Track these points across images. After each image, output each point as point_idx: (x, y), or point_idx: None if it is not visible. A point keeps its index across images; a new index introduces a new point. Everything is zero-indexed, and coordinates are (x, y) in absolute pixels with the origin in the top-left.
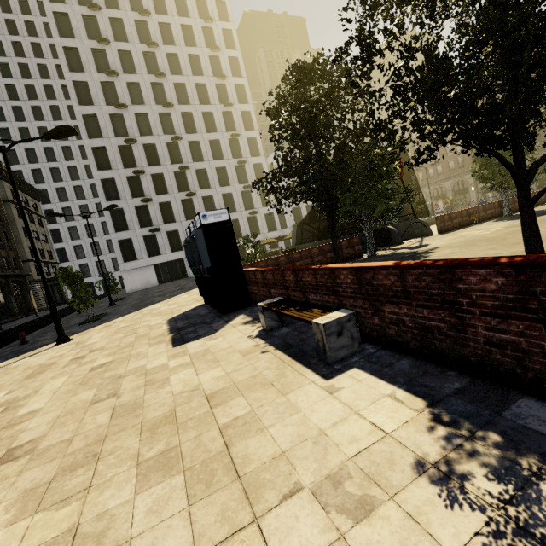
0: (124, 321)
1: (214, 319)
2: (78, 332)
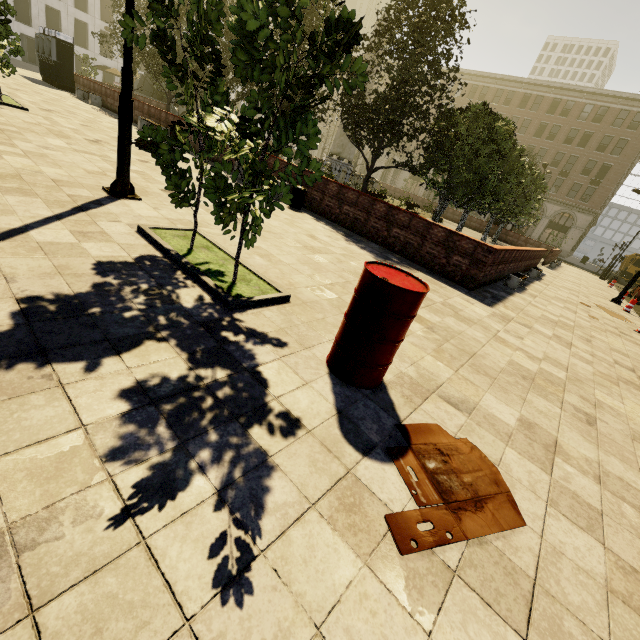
0: None
1: (53, 87)
2: None
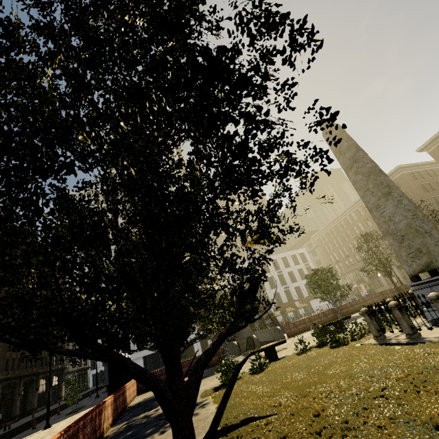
0: (82, 413)
1: None
2: (59, 421)
